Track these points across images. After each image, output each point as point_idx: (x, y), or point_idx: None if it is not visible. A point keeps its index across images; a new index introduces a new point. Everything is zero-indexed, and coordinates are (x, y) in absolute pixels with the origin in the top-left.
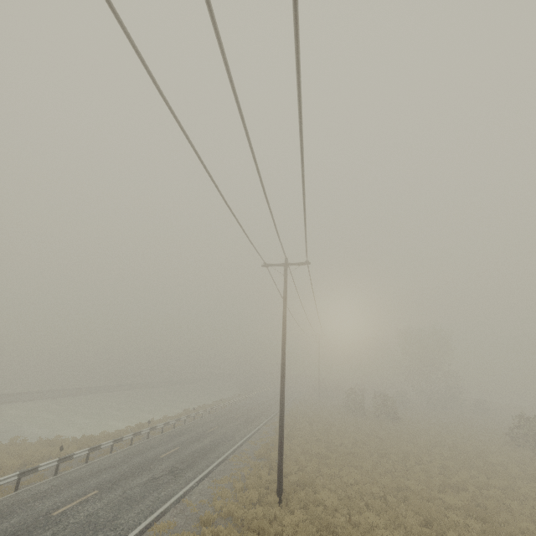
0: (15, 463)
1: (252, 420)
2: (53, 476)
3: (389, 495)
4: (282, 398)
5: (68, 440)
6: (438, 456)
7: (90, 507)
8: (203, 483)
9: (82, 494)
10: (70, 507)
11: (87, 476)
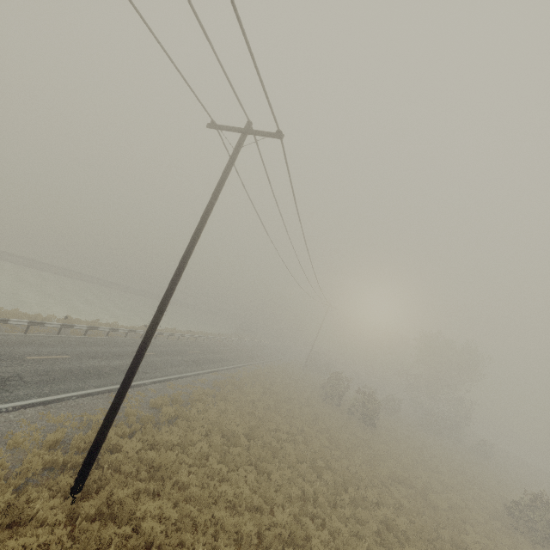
0: None
1: (204, 361)
2: None
3: (268, 545)
4: (144, 340)
5: None
6: (392, 501)
7: None
8: (24, 411)
9: None
10: None
11: None
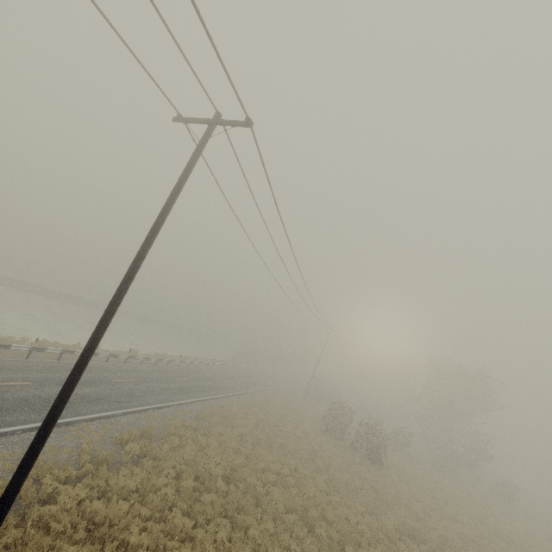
0: None
1: (192, 389)
2: None
3: None
4: (80, 360)
5: None
6: None
7: None
8: None
9: None
10: None
11: None
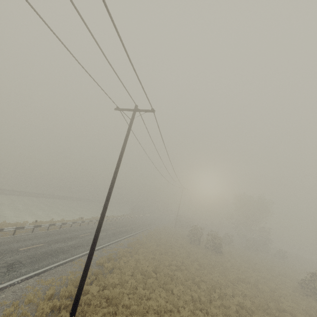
0: None
1: (119, 233)
2: None
3: None
4: (99, 225)
5: None
6: (240, 292)
7: None
8: (27, 281)
9: None
10: None
11: None
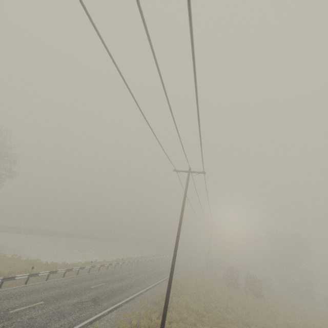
0: (6, 271)
1: (158, 274)
2: (23, 285)
3: None
4: (173, 264)
5: (42, 263)
6: None
7: (33, 313)
8: (111, 313)
9: (33, 302)
10: (22, 309)
11: (42, 289)
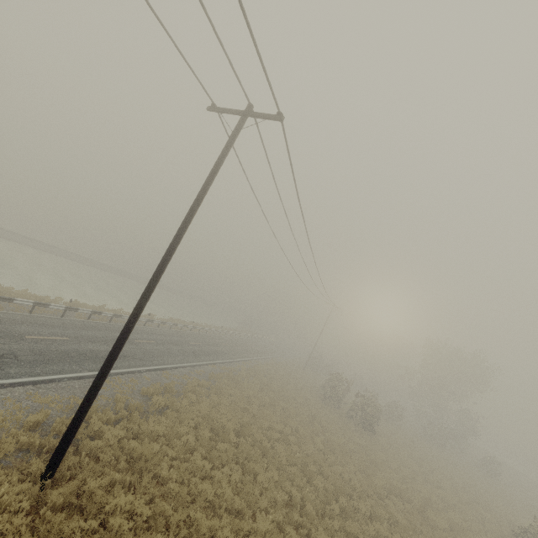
0: None
1: (204, 353)
2: None
3: None
4: (127, 324)
5: None
6: (386, 515)
7: None
8: (12, 389)
9: None
10: None
11: None
